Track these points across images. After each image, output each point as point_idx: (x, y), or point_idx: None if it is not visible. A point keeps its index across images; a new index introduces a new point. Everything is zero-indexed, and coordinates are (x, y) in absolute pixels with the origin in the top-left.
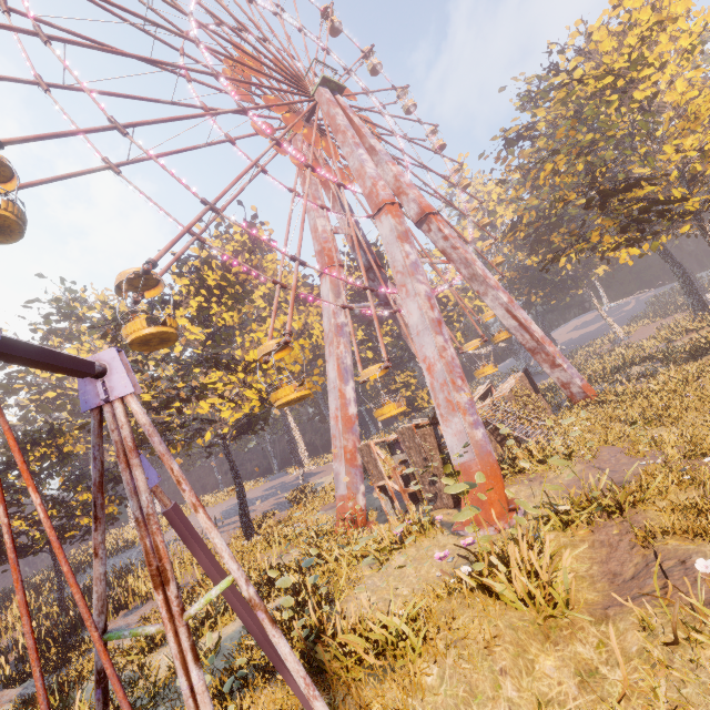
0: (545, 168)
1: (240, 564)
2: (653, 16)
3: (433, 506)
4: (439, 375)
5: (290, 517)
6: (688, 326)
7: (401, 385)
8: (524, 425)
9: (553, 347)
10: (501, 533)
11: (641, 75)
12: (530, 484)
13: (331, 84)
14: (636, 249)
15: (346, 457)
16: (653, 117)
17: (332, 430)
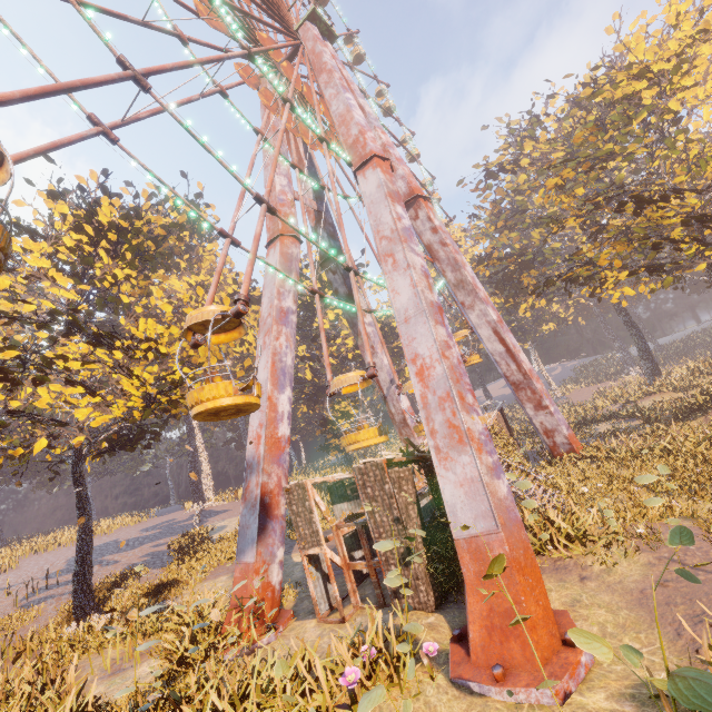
0: (546, 183)
1: (33, 684)
2: (692, 30)
3: (399, 602)
4: (439, 384)
5: (160, 583)
6: (648, 388)
7: (339, 415)
8: (521, 478)
9: (540, 384)
10: (569, 703)
11: (678, 86)
12: (562, 577)
13: (321, 25)
14: (630, 289)
15: (263, 501)
16: (686, 133)
17: (247, 457)
